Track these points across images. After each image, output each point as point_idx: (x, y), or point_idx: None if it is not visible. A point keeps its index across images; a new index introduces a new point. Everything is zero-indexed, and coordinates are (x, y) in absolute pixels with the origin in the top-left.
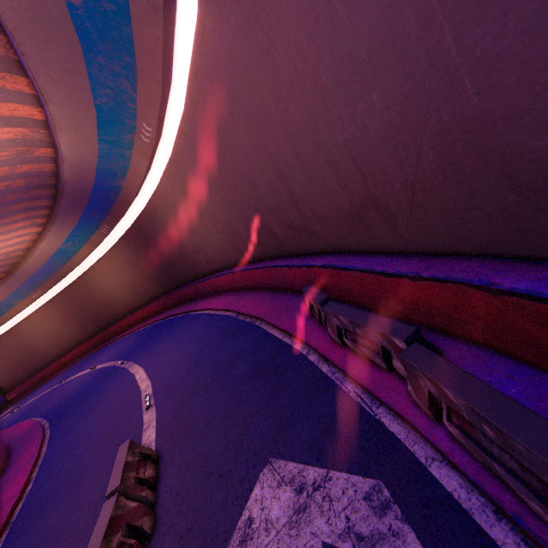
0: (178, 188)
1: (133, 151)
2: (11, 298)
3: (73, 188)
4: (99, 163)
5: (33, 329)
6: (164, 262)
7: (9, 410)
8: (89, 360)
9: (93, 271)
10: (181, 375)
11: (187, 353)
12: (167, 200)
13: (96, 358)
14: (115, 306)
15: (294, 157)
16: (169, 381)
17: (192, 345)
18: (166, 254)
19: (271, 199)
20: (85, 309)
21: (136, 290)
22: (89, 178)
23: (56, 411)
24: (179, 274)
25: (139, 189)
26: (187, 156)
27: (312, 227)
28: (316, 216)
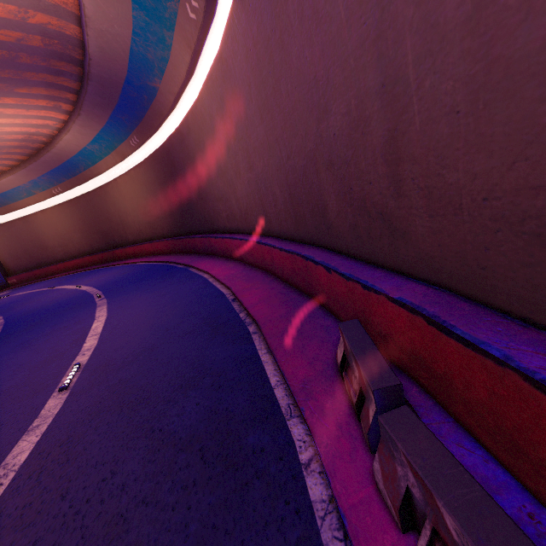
0: (218, 107)
1: (174, 33)
2: (31, 185)
3: (101, 73)
4: (133, 45)
5: (47, 224)
6: (184, 200)
7: (3, 294)
8: (85, 274)
9: (114, 185)
10: (126, 357)
11: (154, 324)
12: (203, 123)
13: (90, 276)
14: (127, 229)
15: (467, 11)
16: (110, 357)
17: (165, 315)
18: (188, 192)
19: (344, 143)
20: (98, 222)
21: (150, 221)
22: (121, 64)
23: (17, 321)
24: (196, 219)
25: (176, 99)
26: (237, 50)
27: (405, 217)
28: (432, 196)
